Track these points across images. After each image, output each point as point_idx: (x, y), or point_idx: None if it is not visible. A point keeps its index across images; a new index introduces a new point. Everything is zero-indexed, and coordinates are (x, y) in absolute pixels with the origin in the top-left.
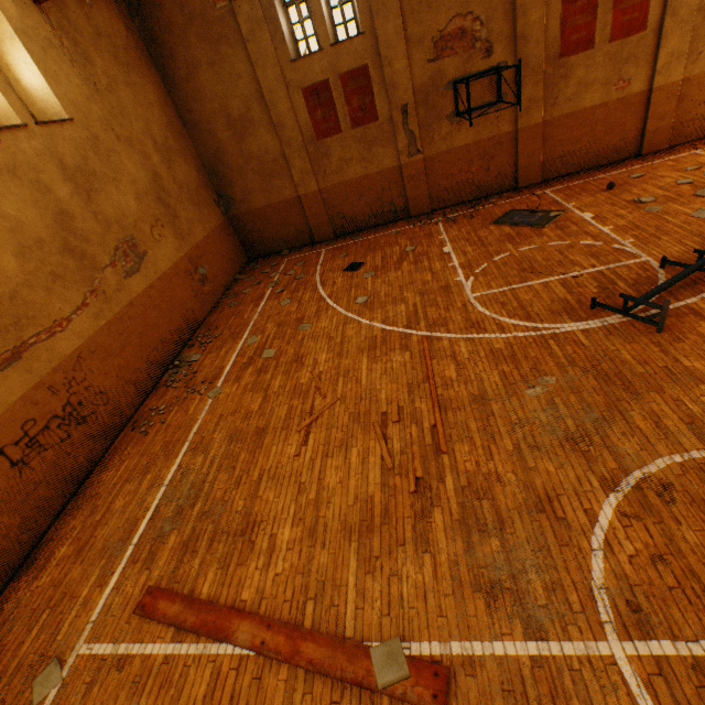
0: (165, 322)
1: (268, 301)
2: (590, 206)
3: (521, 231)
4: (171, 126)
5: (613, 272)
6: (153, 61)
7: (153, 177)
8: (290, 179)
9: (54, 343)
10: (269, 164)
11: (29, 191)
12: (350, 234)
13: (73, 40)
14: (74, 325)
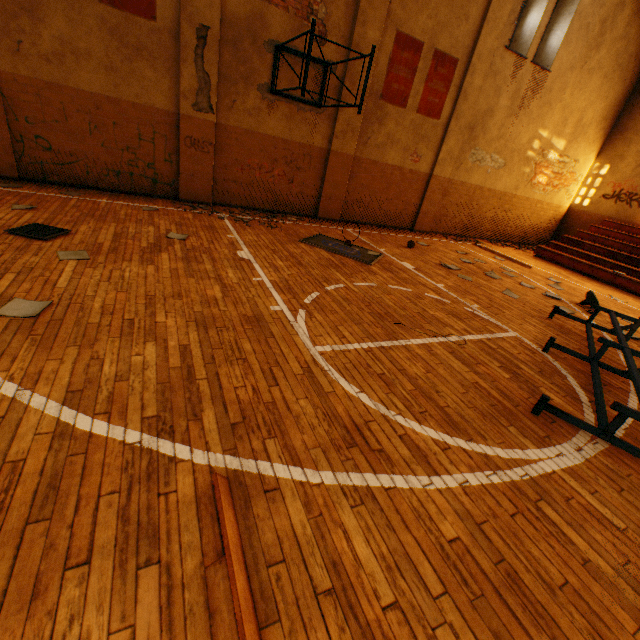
0: None
1: None
2: (404, 257)
3: (345, 261)
4: None
5: (499, 346)
6: None
7: None
8: None
9: None
10: None
11: None
12: (60, 184)
13: None
14: None
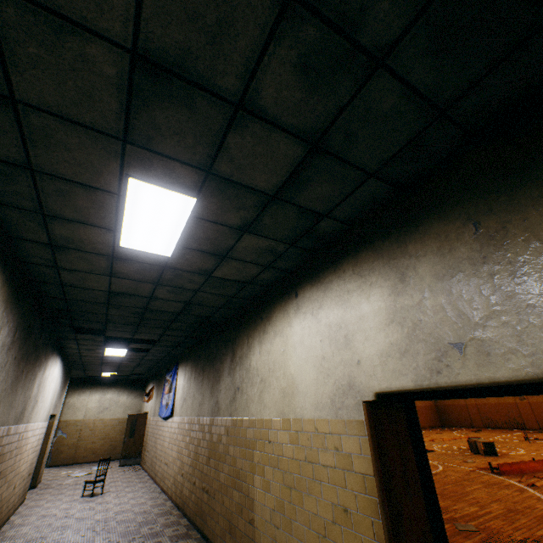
0: None
1: (434, 430)
2: None
3: None
4: None
5: None
6: None
7: None
8: None
9: None
10: None
11: None
12: (492, 427)
13: None
14: None
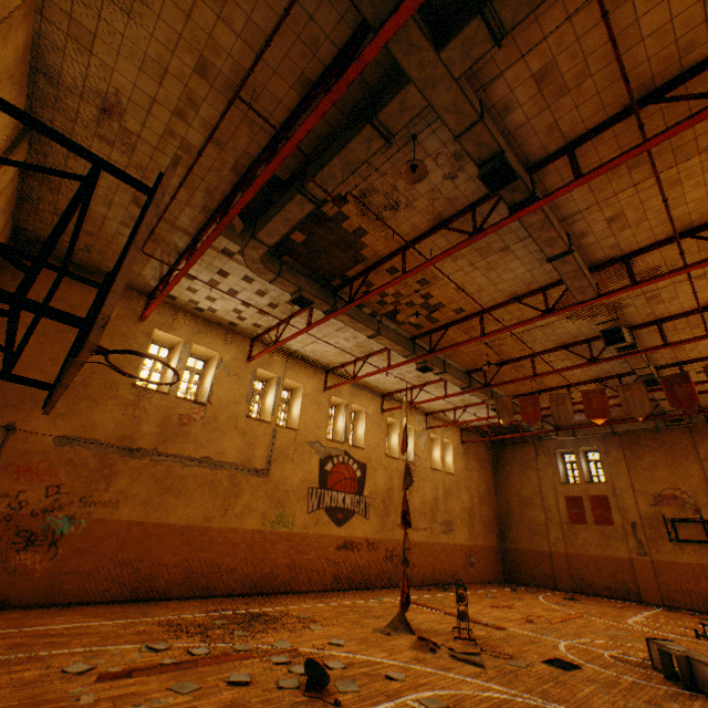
0: (445, 563)
1: (503, 589)
2: None
3: None
4: (488, 490)
5: None
6: (492, 466)
7: (471, 505)
8: (546, 538)
9: (412, 532)
10: (535, 526)
11: (432, 486)
12: (586, 593)
13: (466, 453)
14: (420, 532)
